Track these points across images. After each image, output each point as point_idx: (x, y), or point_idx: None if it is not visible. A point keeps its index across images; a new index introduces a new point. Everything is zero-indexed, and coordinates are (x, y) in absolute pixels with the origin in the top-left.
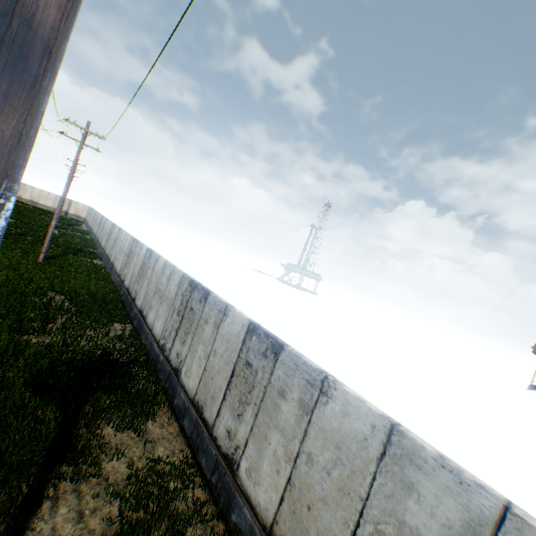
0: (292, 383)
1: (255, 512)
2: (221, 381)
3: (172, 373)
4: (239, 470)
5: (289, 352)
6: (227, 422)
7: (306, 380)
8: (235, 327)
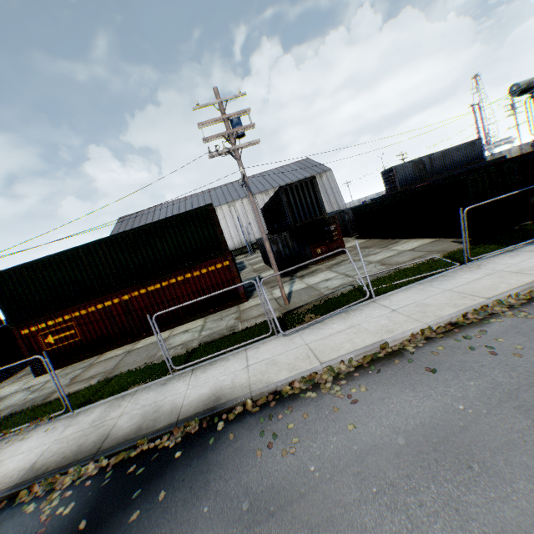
0: None
1: None
2: None
3: None
4: None
5: (529, 142)
6: None
7: None
8: (514, 149)
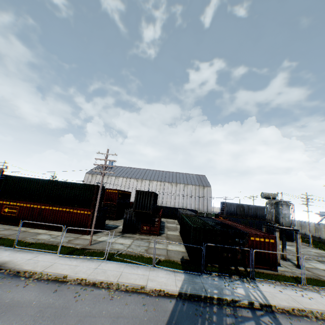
0: (321, 227)
1: (323, 239)
2: (313, 231)
3: (303, 234)
4: (320, 237)
5: (319, 224)
6: (316, 234)
7: (322, 226)
8: (311, 224)
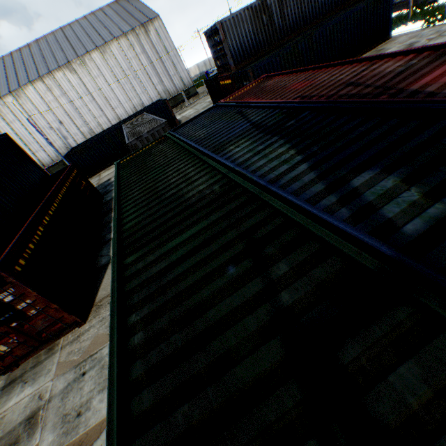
0: None
1: None
2: None
3: None
4: None
5: None
6: None
7: None
8: None
